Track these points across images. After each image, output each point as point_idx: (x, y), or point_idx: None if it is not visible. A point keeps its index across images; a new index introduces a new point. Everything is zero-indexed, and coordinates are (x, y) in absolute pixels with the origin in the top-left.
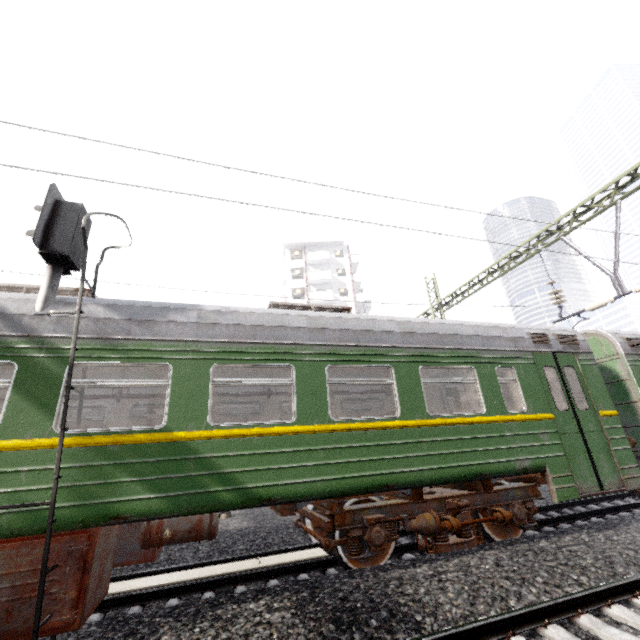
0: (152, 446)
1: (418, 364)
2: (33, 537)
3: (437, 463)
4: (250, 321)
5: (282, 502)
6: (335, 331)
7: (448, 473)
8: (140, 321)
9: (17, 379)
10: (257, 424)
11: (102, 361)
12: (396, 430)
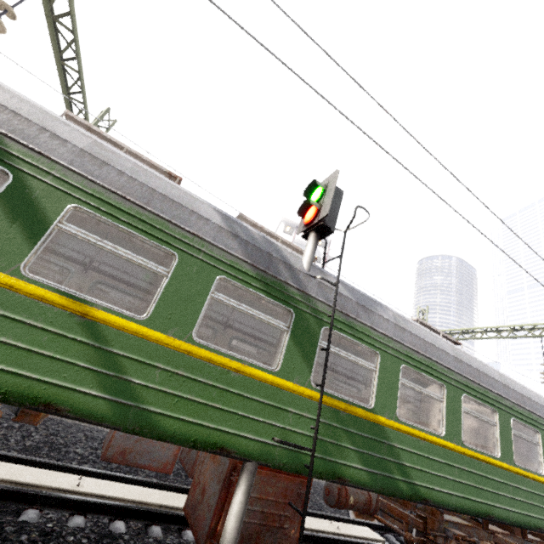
0: (364, 422)
1: (510, 416)
2: (275, 470)
3: (517, 507)
4: (422, 335)
5: (431, 505)
6: (468, 366)
7: (522, 519)
8: (364, 307)
9: (293, 326)
10: (423, 429)
11: (341, 333)
12: (497, 468)
